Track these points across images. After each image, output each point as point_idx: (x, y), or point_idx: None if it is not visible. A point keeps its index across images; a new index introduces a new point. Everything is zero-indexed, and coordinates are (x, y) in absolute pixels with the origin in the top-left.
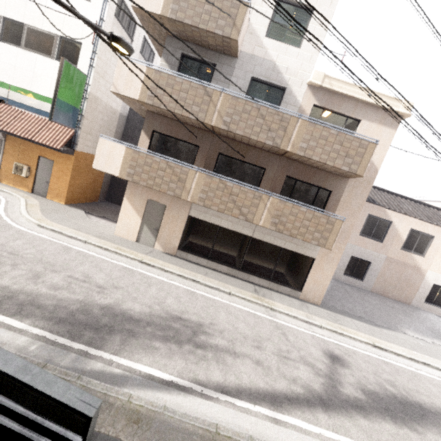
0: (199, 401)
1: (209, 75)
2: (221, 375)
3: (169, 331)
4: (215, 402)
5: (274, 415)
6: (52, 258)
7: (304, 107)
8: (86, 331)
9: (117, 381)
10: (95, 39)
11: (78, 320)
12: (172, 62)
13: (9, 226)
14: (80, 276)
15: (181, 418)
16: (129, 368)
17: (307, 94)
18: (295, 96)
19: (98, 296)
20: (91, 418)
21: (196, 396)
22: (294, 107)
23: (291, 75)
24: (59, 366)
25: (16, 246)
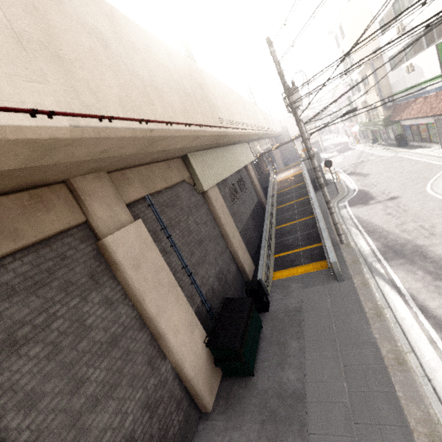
0: (399, 301)
1: None
2: (436, 306)
3: (441, 271)
4: (407, 307)
5: (436, 341)
6: (424, 213)
7: None
8: (391, 253)
9: (377, 274)
10: None
11: (394, 248)
12: None
13: (424, 192)
14: (427, 226)
15: (377, 295)
16: (388, 273)
17: None
18: None
19: (421, 239)
20: (331, 263)
21: (401, 299)
22: None
23: None
24: (366, 260)
25: (412, 206)
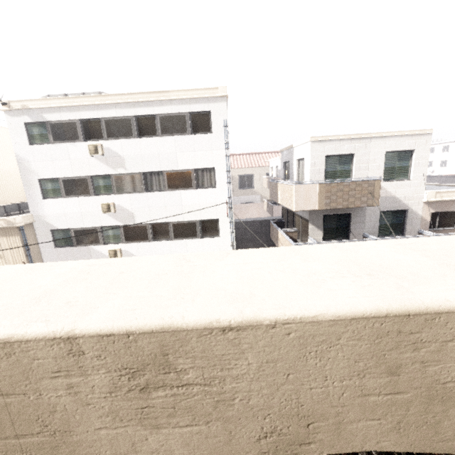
0: None
1: (345, 220)
2: None
3: None
4: None
5: None
6: None
7: (424, 217)
8: None
9: None
10: (229, 213)
11: None
12: (318, 223)
13: None
14: None
15: None
16: None
17: (424, 208)
18: (416, 212)
19: None
20: None
21: None
22: (417, 220)
23: (409, 200)
24: None
25: None
